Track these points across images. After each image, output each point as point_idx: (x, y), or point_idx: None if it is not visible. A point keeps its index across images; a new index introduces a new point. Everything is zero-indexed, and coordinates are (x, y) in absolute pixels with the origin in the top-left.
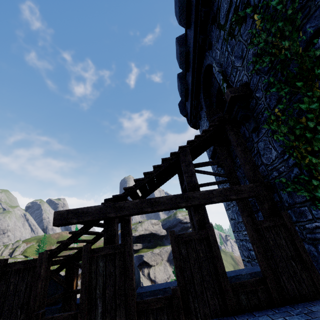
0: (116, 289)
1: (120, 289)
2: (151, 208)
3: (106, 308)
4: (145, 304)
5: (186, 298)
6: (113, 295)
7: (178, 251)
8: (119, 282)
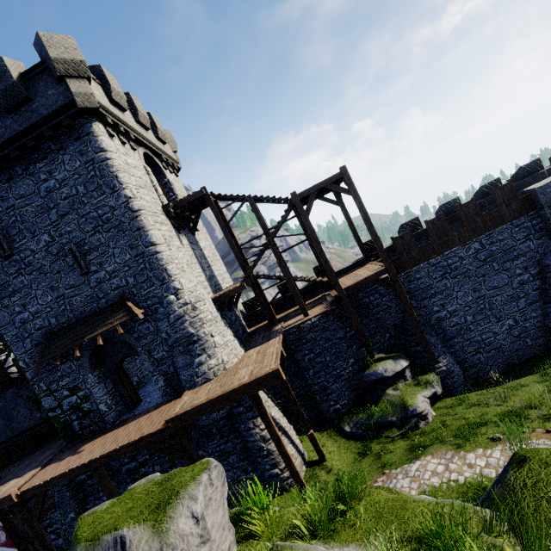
0: (1, 381)
1: (2, 381)
2: (5, 351)
3: (0, 386)
4: (11, 382)
5: (24, 376)
6: (1, 383)
7: (17, 364)
8: (1, 379)
